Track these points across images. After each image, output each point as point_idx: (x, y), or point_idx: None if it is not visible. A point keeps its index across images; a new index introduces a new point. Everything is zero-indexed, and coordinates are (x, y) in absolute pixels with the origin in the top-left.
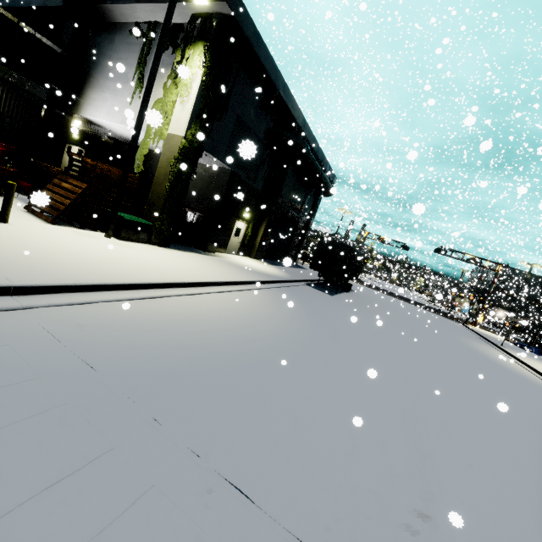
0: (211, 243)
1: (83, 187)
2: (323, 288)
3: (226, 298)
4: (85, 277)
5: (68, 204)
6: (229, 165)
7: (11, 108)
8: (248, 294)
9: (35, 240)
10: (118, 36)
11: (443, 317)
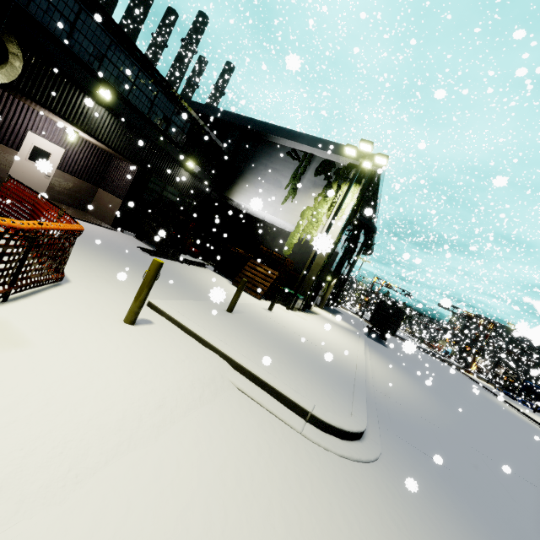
0: (314, 303)
1: (276, 274)
2: (374, 338)
3: (378, 363)
4: (358, 361)
5: (268, 286)
6: (339, 250)
7: (195, 195)
8: (374, 356)
9: (300, 327)
10: (275, 152)
11: (443, 362)
